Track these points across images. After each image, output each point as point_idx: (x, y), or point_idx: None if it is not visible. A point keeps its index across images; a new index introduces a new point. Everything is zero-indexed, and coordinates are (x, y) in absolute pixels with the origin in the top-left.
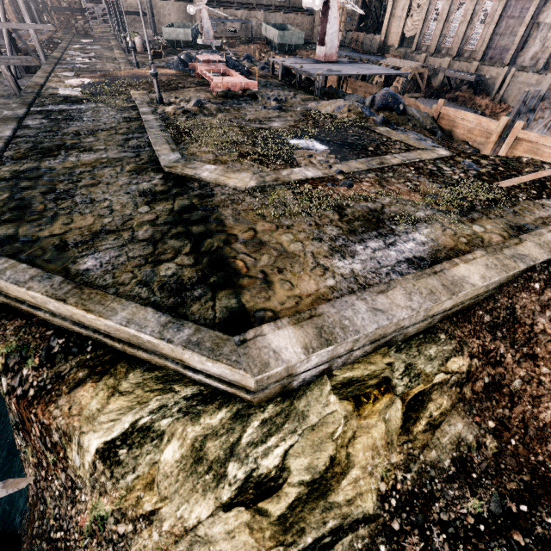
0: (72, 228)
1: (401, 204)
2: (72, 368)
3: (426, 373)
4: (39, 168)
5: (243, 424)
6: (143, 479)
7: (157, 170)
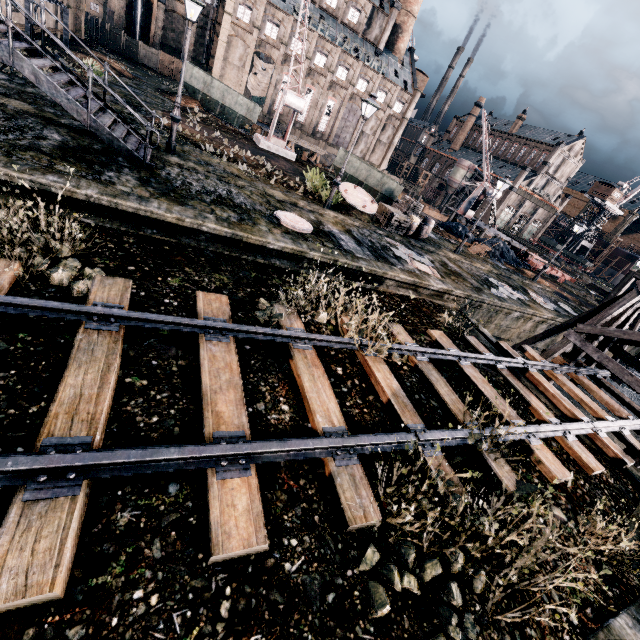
0: None
1: None
2: None
3: None
4: None
5: None
6: None
7: None
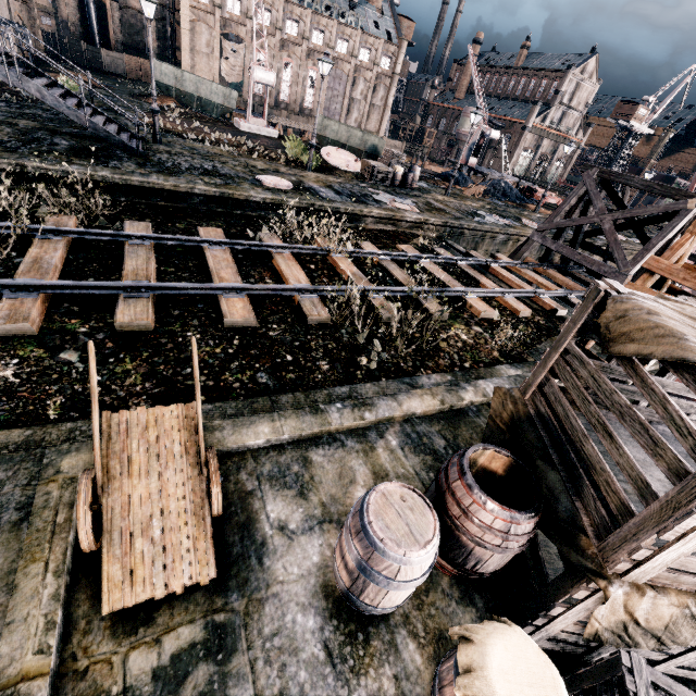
0: None
1: None
2: None
3: None
4: None
5: None
6: None
7: None
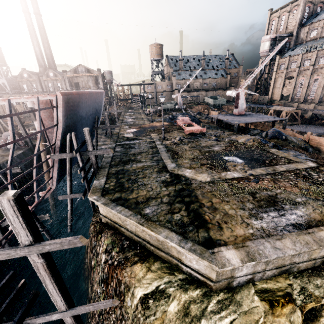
0: (139, 195)
1: (287, 193)
2: (132, 255)
3: (315, 295)
4: (123, 169)
5: (208, 300)
6: (158, 319)
7: (167, 171)
